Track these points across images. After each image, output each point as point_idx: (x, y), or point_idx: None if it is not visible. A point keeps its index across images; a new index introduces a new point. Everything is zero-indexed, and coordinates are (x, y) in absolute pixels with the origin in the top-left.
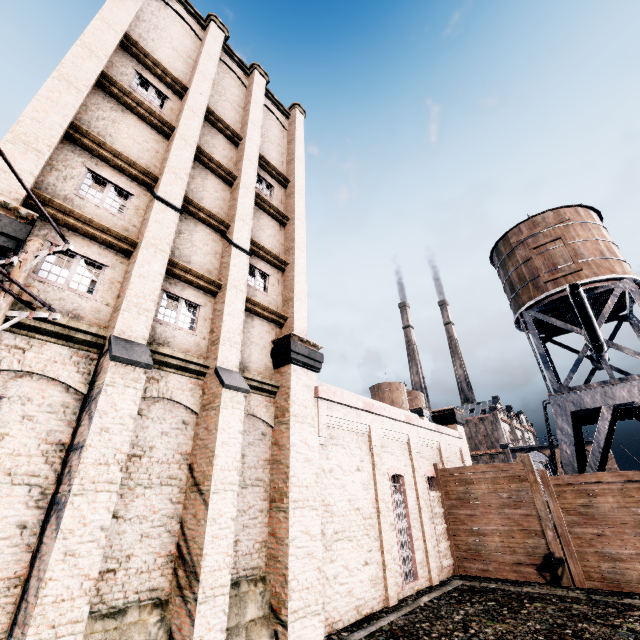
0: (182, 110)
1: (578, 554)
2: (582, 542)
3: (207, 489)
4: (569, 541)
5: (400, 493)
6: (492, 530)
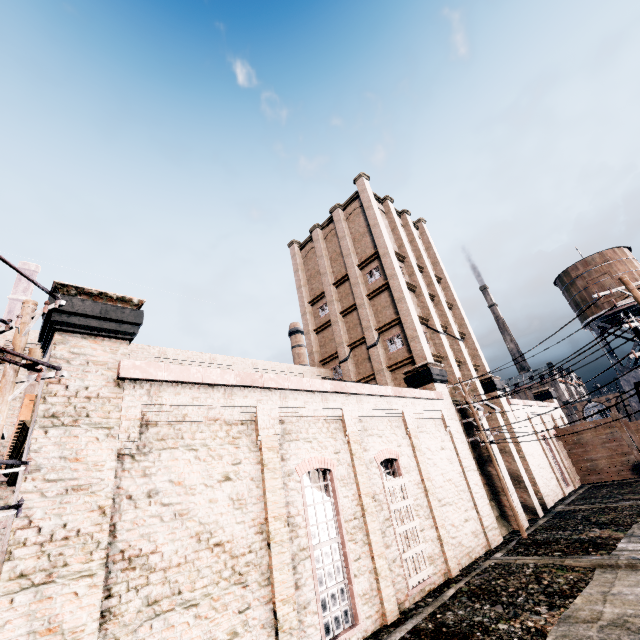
0: (414, 275)
1: None
2: None
3: (509, 451)
4: None
5: (546, 445)
6: (600, 457)
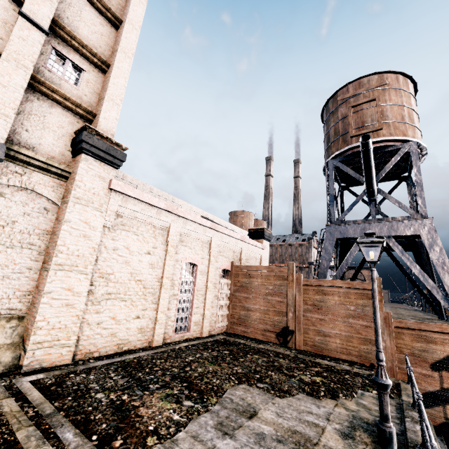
0: None
1: (304, 329)
2: (309, 322)
3: None
4: (301, 321)
5: (192, 276)
6: (256, 308)
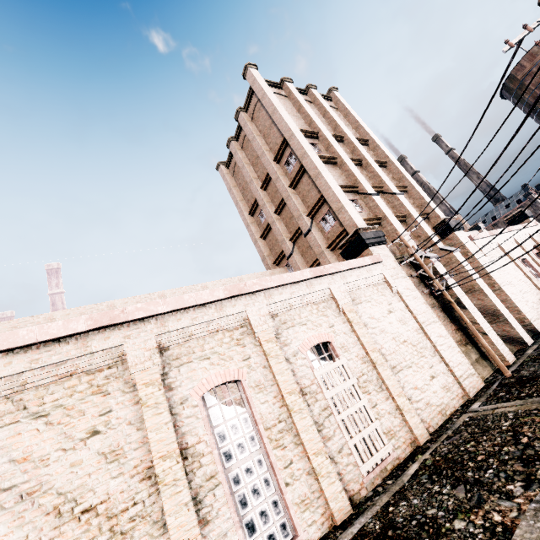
0: (331, 146)
1: None
2: None
3: (478, 288)
4: None
5: (528, 267)
6: None
